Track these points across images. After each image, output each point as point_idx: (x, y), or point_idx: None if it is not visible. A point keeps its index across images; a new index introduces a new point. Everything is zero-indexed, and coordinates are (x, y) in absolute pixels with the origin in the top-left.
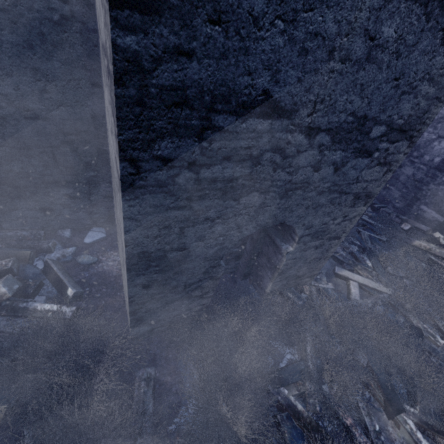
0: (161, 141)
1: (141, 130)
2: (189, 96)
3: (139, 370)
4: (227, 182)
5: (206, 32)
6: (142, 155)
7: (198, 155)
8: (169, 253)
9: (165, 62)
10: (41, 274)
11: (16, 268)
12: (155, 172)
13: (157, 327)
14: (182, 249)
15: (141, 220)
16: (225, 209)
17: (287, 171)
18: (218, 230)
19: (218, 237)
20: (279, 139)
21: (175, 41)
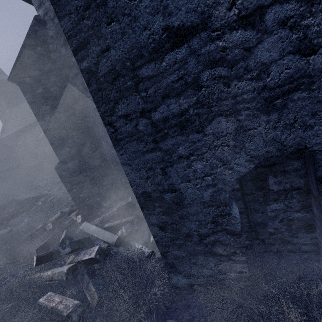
0: (118, 105)
1: (106, 104)
2: (118, 70)
3: (169, 320)
4: (179, 117)
5: (109, 31)
6: (113, 118)
7: (143, 104)
8: (164, 194)
9: (100, 61)
10: (146, 228)
11: (136, 222)
12: (124, 127)
13: (195, 284)
14: (174, 190)
15: (132, 164)
16: (193, 144)
17: (249, 78)
18: (199, 168)
19: (204, 177)
20: (209, 52)
21: (99, 49)
